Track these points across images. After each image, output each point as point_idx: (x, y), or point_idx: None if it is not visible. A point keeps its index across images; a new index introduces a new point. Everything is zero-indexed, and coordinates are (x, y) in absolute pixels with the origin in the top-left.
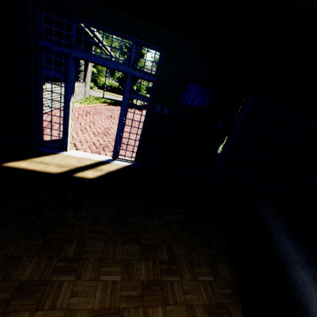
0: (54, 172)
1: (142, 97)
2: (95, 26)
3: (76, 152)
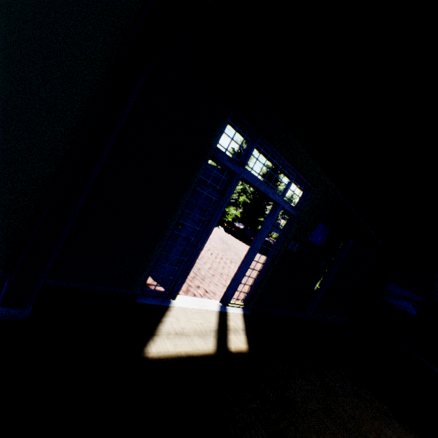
0: (210, 350)
1: (280, 230)
2: (272, 152)
3: (182, 298)
